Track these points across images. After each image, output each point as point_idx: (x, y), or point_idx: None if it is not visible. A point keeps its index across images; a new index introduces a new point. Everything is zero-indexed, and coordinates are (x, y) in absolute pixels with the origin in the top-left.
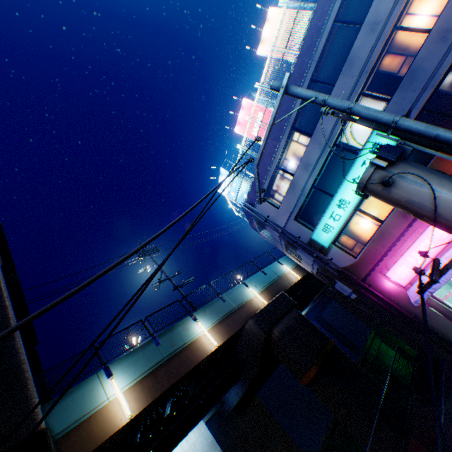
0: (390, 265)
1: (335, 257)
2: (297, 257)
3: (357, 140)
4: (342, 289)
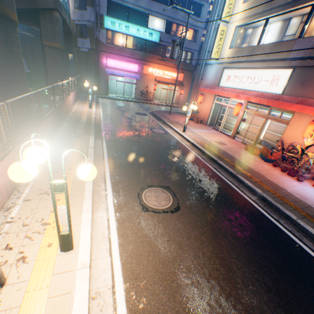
0: (112, 59)
1: (102, 34)
2: (76, 6)
3: (151, 26)
4: (84, 44)
